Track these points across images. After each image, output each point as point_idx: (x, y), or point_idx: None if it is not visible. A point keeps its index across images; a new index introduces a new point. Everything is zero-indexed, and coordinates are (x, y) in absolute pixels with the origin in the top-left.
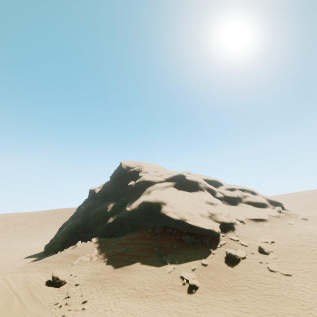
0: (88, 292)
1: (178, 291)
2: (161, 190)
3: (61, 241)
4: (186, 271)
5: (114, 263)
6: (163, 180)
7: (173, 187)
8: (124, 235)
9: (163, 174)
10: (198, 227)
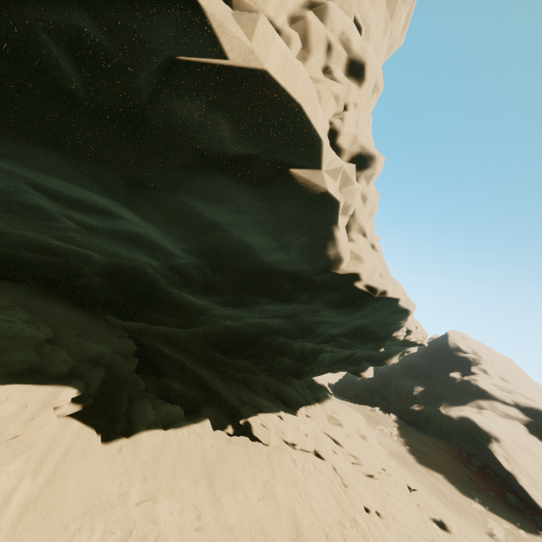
0: (396, 463)
1: (478, 525)
2: (499, 417)
3: (354, 390)
4: (494, 521)
5: (417, 457)
6: (510, 403)
7: (522, 424)
8: (427, 434)
9: (515, 392)
10: (535, 499)
